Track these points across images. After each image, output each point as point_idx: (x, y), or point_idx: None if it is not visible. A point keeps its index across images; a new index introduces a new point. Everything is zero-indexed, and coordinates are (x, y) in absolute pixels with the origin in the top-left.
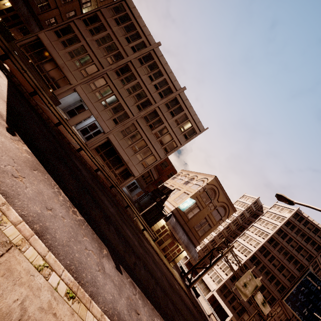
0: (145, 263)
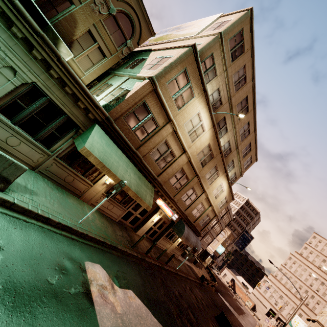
0: (229, 297)
